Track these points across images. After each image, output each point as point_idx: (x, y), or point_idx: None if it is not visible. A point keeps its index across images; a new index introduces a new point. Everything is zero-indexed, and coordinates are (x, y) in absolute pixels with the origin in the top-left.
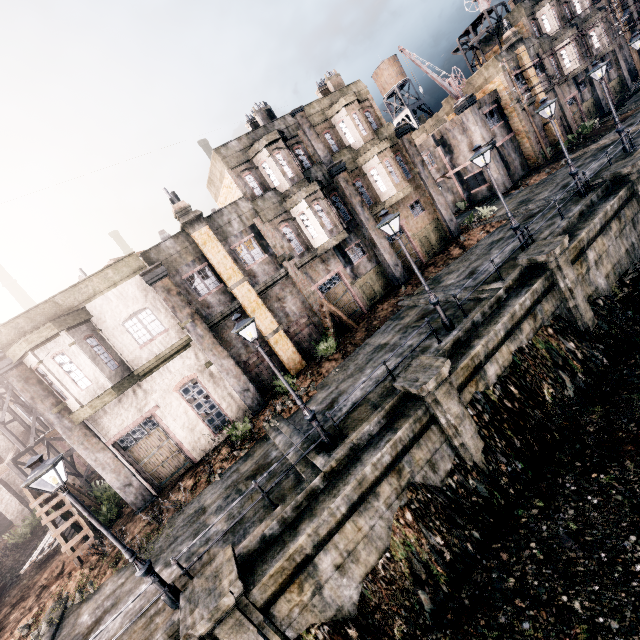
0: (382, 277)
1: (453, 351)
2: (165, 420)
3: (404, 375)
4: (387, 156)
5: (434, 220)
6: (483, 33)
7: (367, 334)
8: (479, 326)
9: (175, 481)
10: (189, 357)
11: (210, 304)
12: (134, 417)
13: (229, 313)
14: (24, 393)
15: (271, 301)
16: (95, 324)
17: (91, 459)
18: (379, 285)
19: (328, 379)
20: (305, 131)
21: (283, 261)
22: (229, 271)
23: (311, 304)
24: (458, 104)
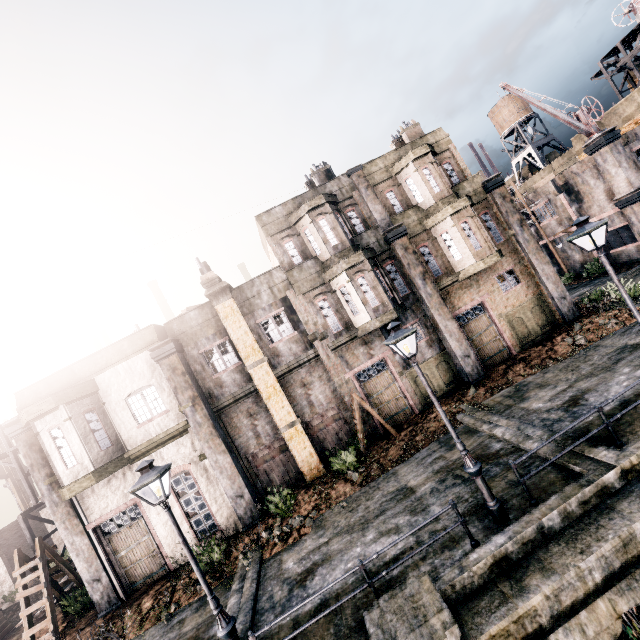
0: (447, 368)
1: (491, 576)
2: (149, 512)
3: (384, 606)
4: (465, 216)
5: (535, 296)
6: (639, 48)
7: (402, 455)
8: (553, 538)
9: (145, 588)
10: (185, 444)
11: (224, 383)
12: (119, 502)
13: (242, 396)
14: (26, 459)
15: (294, 386)
16: (101, 396)
17: (69, 541)
18: (441, 378)
19: (330, 515)
20: (361, 192)
21: (314, 340)
22: (248, 349)
23: (342, 395)
24: (590, 142)
